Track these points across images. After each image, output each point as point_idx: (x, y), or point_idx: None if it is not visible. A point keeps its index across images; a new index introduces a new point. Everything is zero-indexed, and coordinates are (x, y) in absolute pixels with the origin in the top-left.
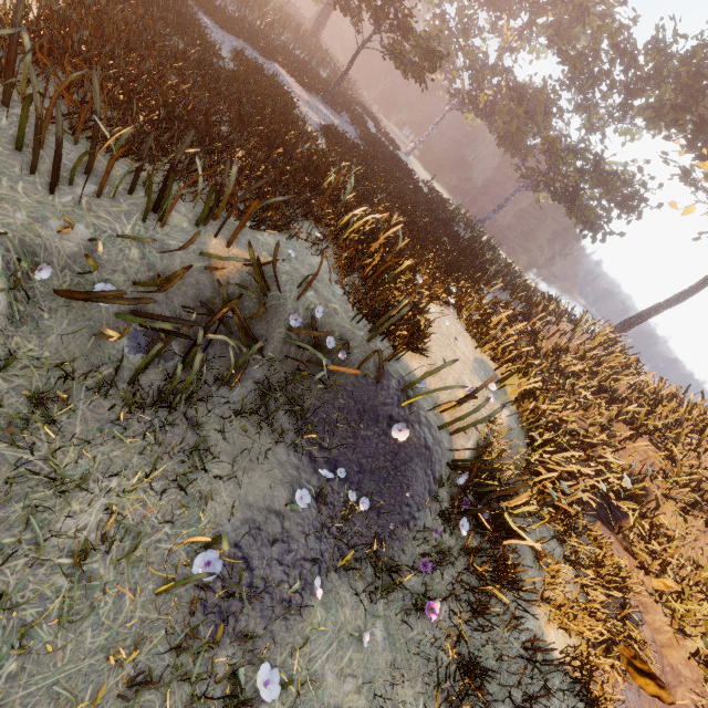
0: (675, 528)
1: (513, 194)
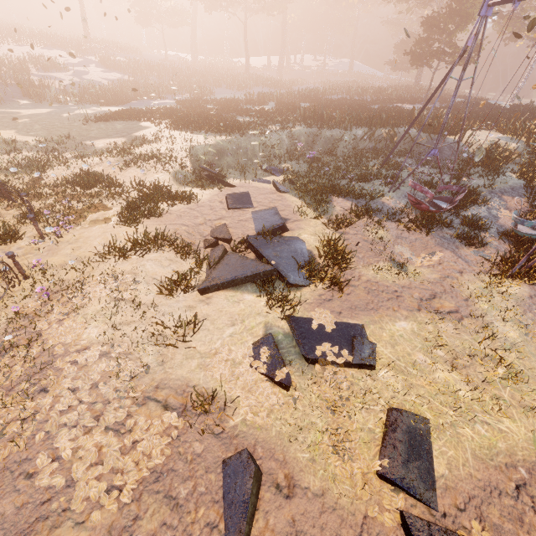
0: None
1: None
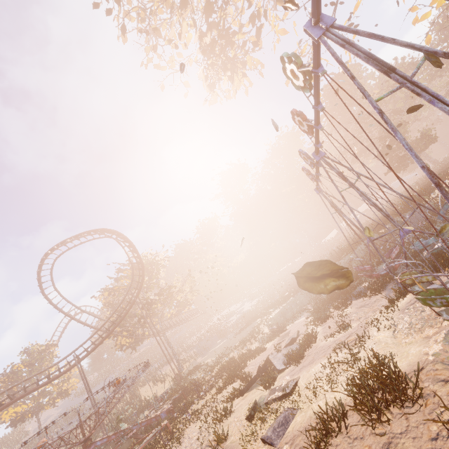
0: None
1: None
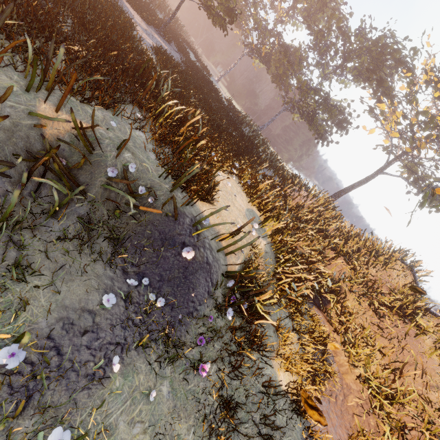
0: (353, 308)
1: (280, 113)
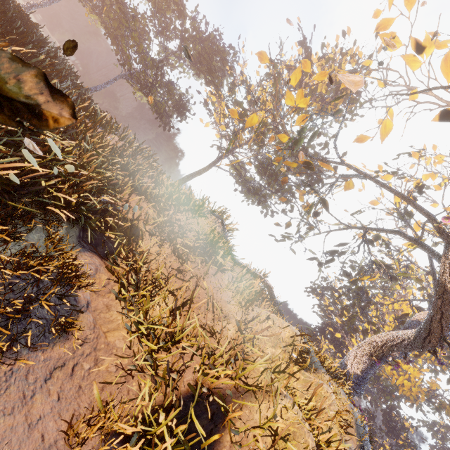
0: (149, 249)
1: (116, 78)
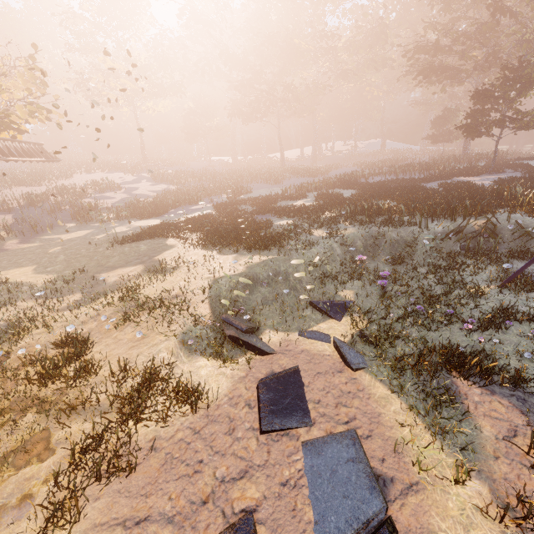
0: None
1: None
